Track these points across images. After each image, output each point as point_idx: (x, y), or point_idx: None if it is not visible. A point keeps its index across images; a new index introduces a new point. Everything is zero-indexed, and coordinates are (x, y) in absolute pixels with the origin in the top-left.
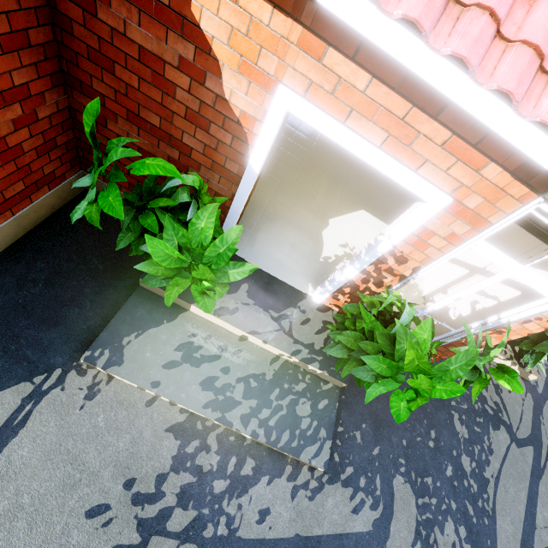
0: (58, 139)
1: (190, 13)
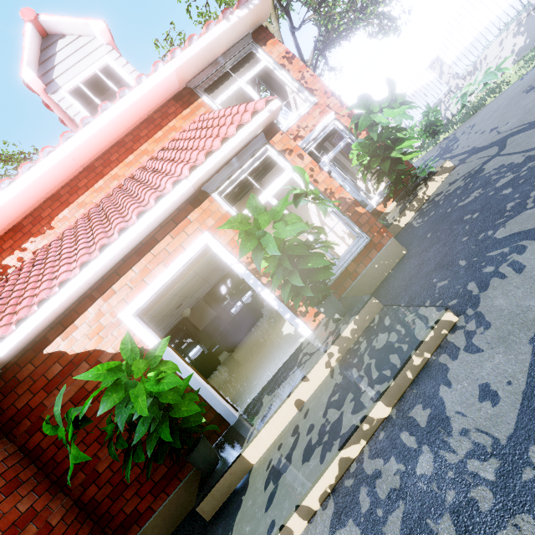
0: (81, 534)
1: (71, 356)
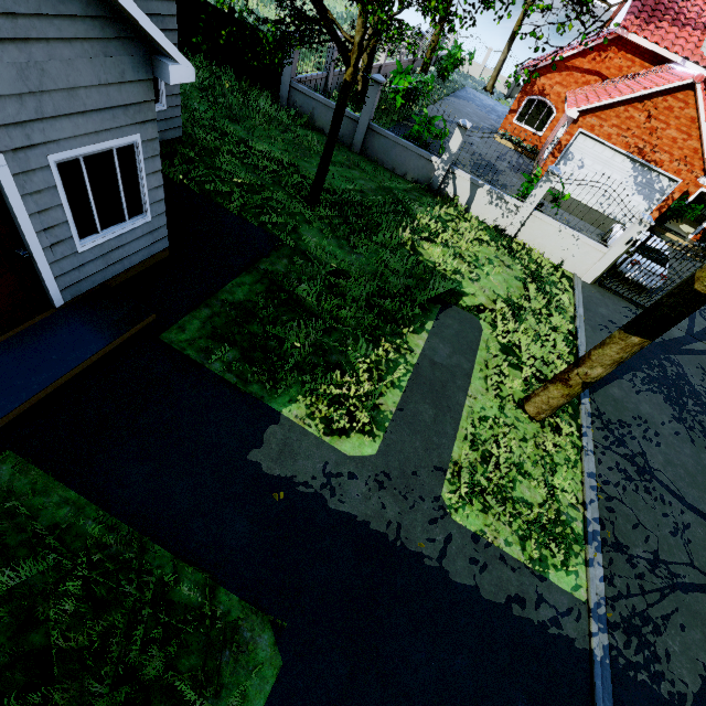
0: None
1: None
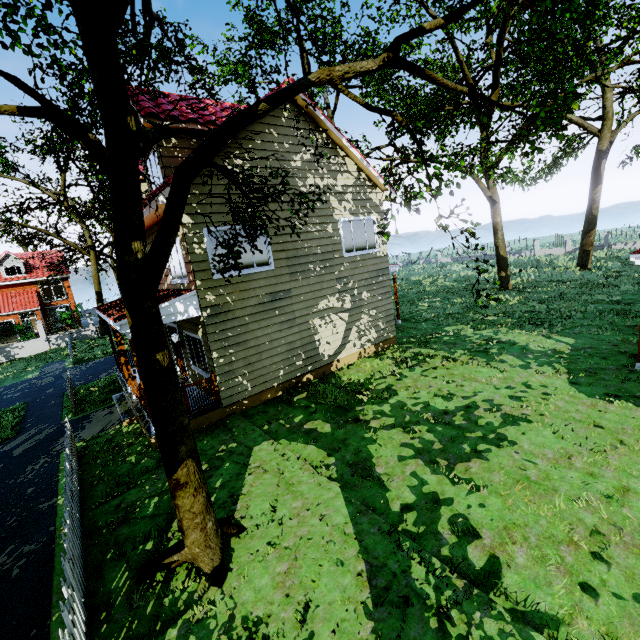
0: None
1: None
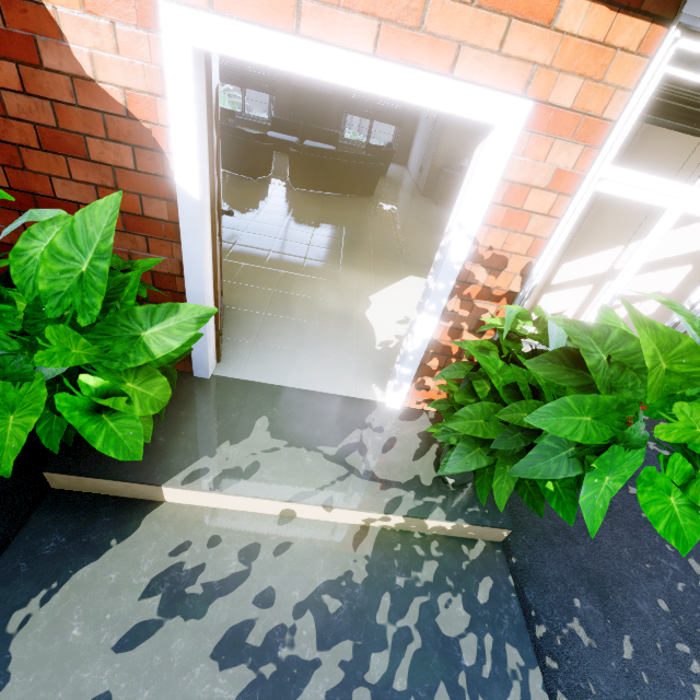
0: None
1: None
